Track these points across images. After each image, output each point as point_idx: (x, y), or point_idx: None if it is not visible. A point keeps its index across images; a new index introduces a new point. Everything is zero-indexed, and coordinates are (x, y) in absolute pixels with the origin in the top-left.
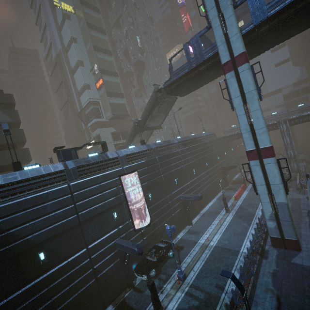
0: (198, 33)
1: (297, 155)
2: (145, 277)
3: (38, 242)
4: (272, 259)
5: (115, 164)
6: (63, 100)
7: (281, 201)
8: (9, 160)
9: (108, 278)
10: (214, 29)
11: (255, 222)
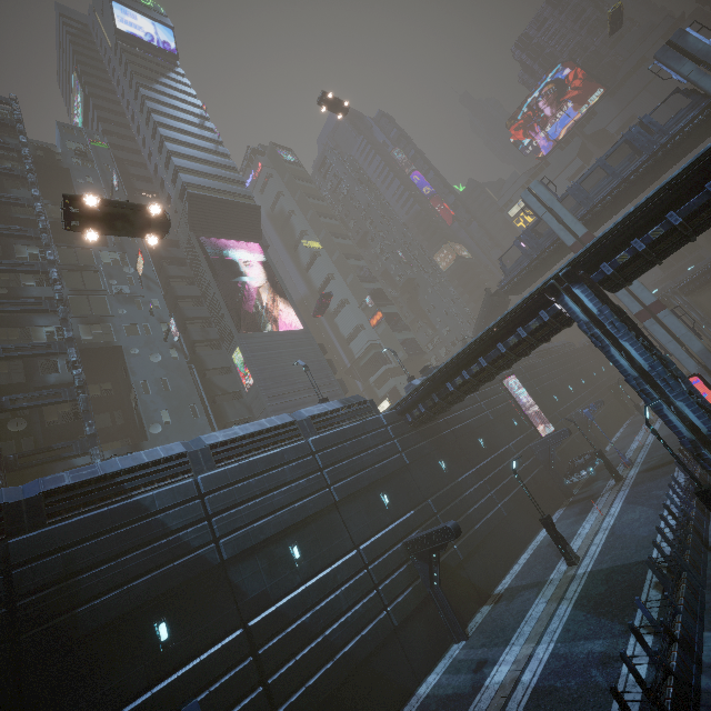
0: (527, 229)
1: None
2: (583, 474)
3: (474, 428)
4: None
5: None
6: None
7: (699, 349)
8: None
9: (541, 484)
10: (547, 222)
11: None
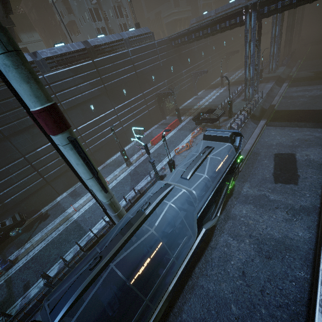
0: None
1: (274, 70)
2: None
3: None
4: None
5: None
6: None
7: (101, 199)
8: None
9: None
10: None
11: (138, 186)
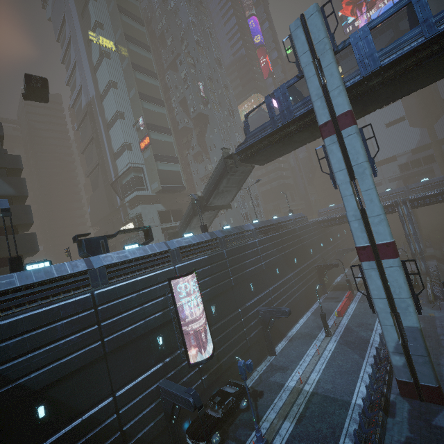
0: (285, 83)
1: (424, 250)
2: None
3: (36, 389)
4: (403, 419)
5: (163, 261)
6: (92, 164)
7: (411, 324)
8: (5, 251)
9: None
10: (307, 79)
11: (370, 354)
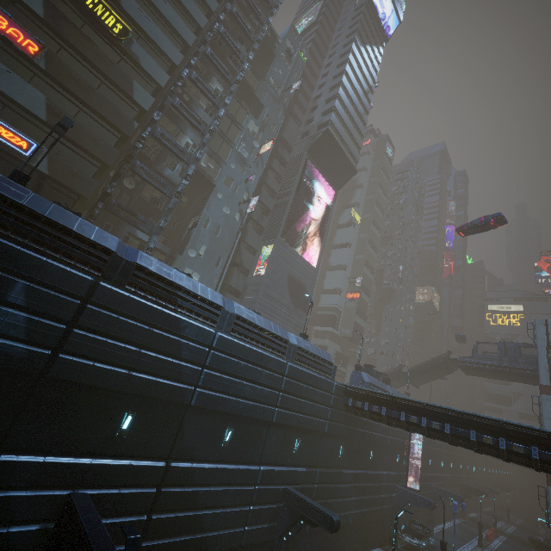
0: (518, 343)
1: None
2: (416, 541)
3: (375, 441)
4: None
5: None
6: None
7: None
8: None
9: (382, 518)
10: (539, 354)
11: None
